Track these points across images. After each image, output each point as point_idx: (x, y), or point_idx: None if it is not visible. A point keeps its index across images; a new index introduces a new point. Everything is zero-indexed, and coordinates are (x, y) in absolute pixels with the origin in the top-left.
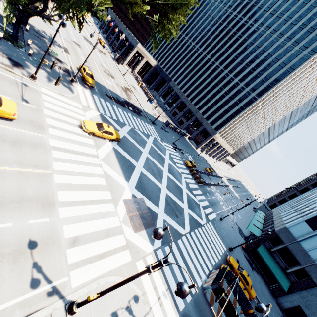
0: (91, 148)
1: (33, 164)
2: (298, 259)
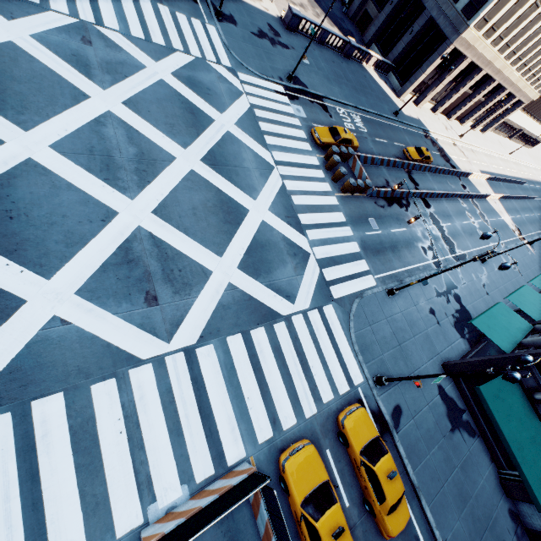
0: None
1: None
2: None
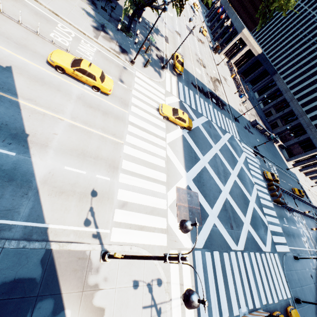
0: (161, 130)
1: (112, 132)
2: None
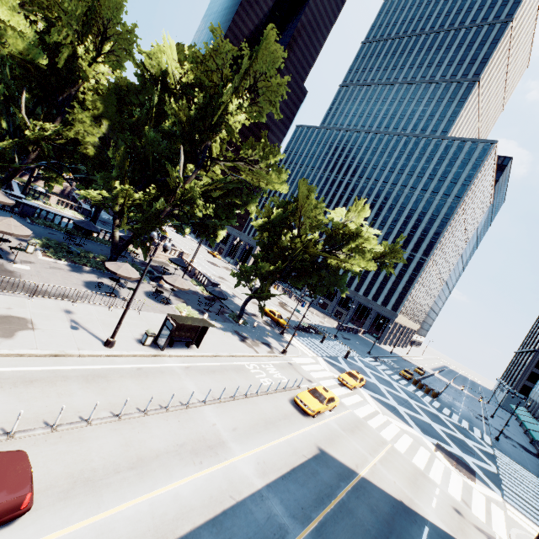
0: (367, 404)
1: (380, 441)
2: None
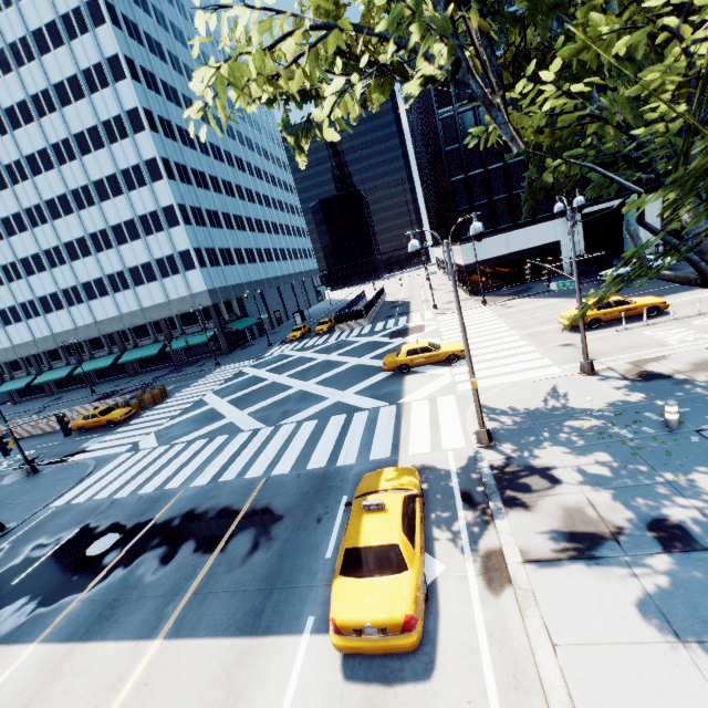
0: None
1: (524, 320)
2: (230, 298)
